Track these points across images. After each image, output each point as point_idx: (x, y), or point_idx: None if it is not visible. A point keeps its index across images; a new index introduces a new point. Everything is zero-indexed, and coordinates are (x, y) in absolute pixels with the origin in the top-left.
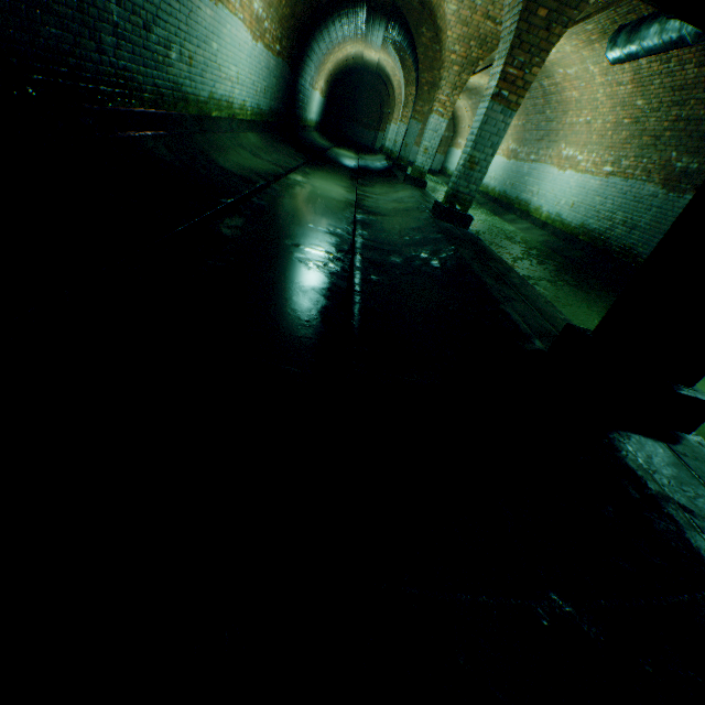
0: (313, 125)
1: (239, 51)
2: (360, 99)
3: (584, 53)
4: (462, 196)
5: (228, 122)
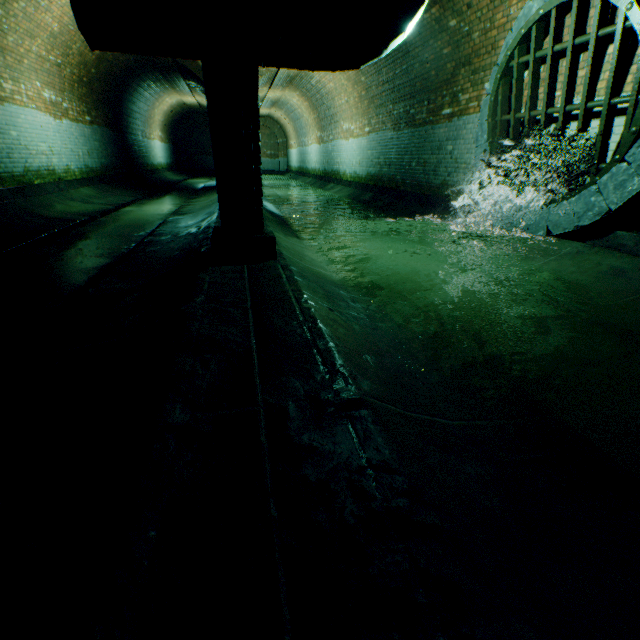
0: (164, 167)
1: (44, 131)
2: (201, 135)
3: None
4: None
5: (54, 185)
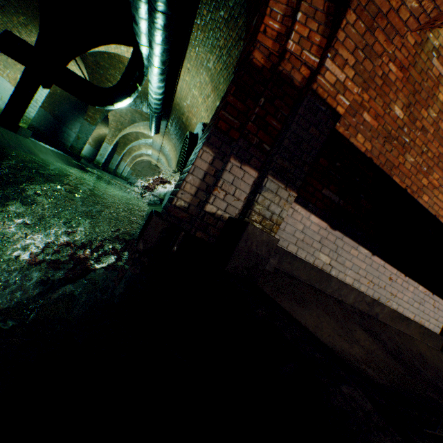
0: (82, 155)
1: (5, 90)
2: None
3: (166, 141)
4: (75, 148)
5: None
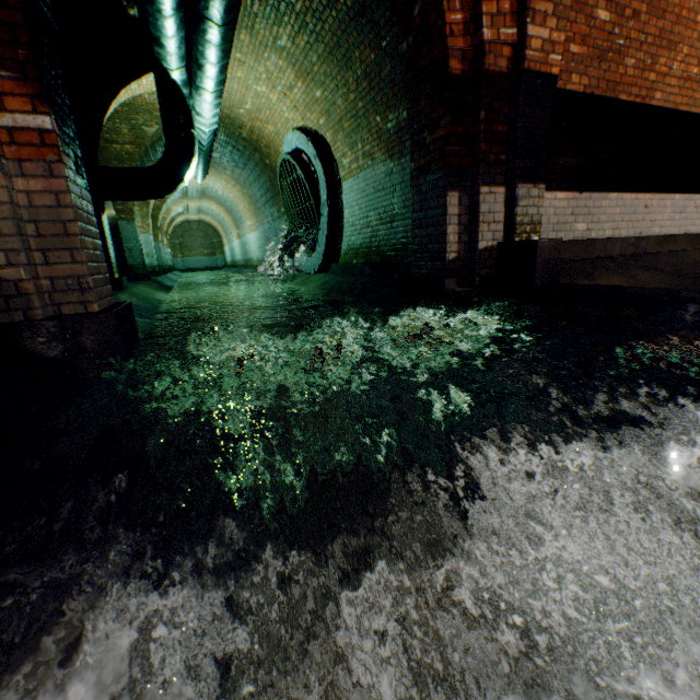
0: None
1: None
2: None
3: (213, 177)
4: (136, 266)
5: None
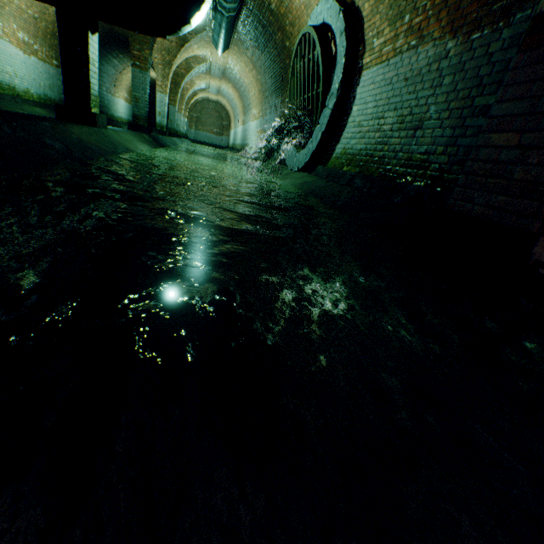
0: (125, 121)
1: (12, 58)
2: None
3: (234, 57)
4: (139, 117)
5: (11, 97)
